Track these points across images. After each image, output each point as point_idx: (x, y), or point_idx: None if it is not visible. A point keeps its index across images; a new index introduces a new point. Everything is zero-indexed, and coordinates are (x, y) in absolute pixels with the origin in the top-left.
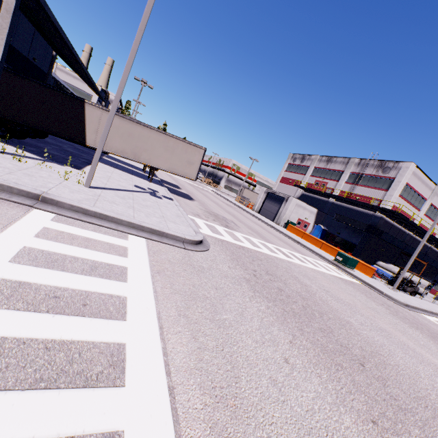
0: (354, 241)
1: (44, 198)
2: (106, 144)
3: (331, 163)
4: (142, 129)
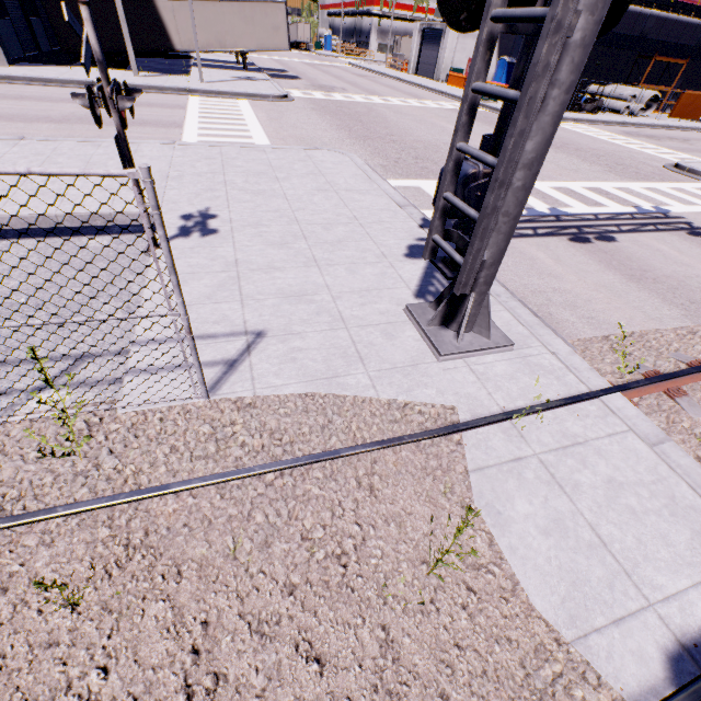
0: None
1: (190, 90)
2: (191, 42)
3: None
4: (213, 7)
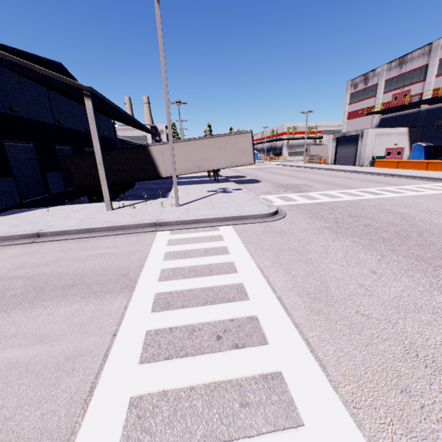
0: None
1: (159, 223)
2: None
3: (406, 64)
4: (193, 144)
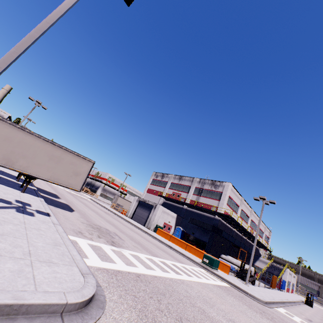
0: (204, 240)
1: None
2: None
3: (182, 180)
4: (24, 135)
